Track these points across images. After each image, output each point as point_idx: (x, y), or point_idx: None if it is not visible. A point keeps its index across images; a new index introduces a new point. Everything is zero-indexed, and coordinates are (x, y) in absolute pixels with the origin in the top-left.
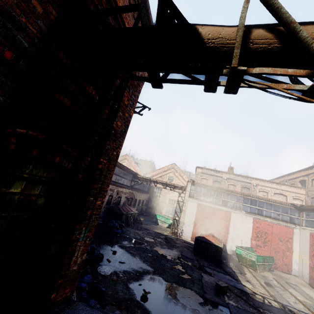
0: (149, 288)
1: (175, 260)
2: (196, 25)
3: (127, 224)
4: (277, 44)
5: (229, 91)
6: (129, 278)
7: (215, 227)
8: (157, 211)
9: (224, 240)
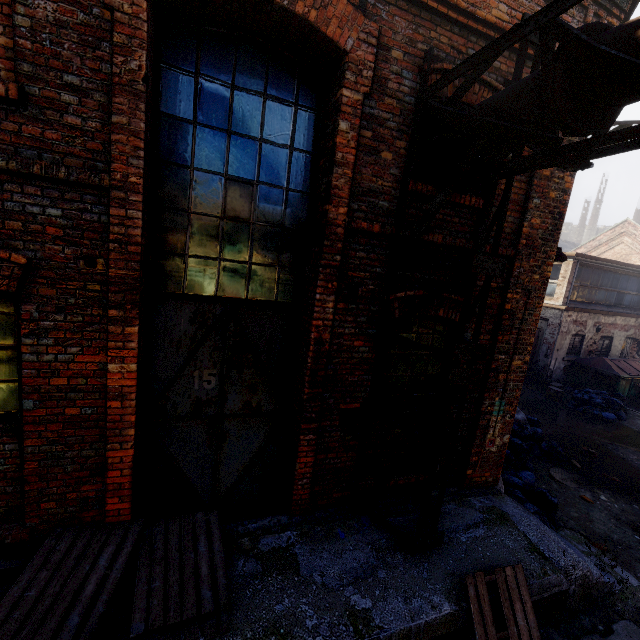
0: None
1: None
2: None
3: (639, 404)
4: None
5: None
6: (626, 511)
7: None
8: None
9: None
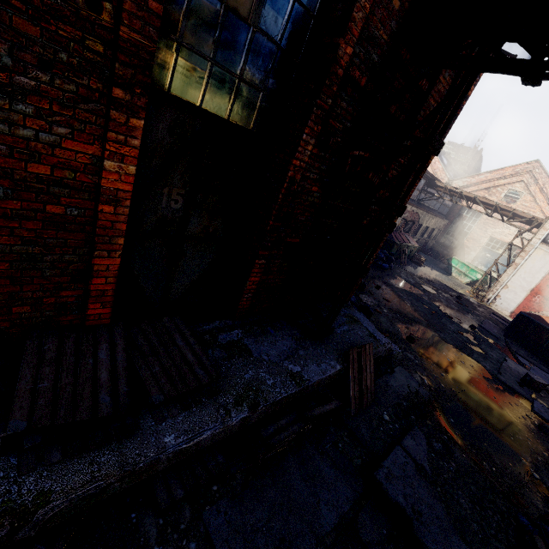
0: (418, 336)
1: (465, 327)
2: None
3: (397, 261)
4: None
5: None
6: (394, 317)
7: None
8: (455, 253)
9: None
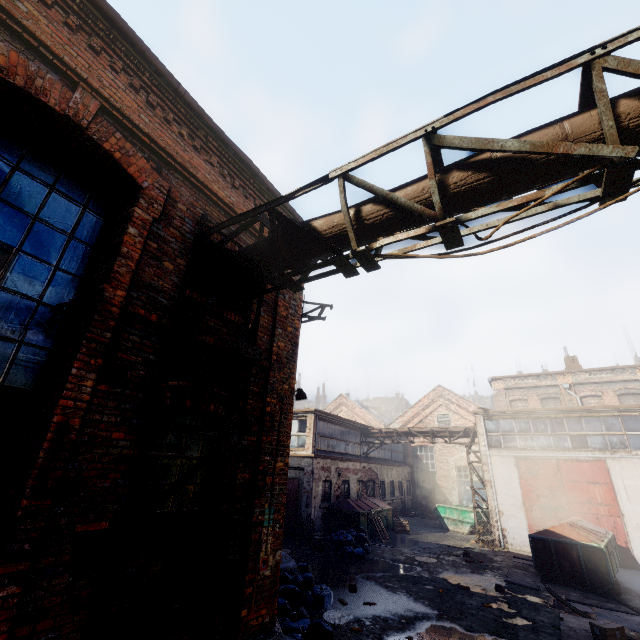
0: None
1: (491, 593)
2: (311, 221)
3: (377, 538)
4: (390, 213)
5: (370, 268)
6: (385, 628)
7: (579, 506)
8: (438, 500)
9: (620, 536)
